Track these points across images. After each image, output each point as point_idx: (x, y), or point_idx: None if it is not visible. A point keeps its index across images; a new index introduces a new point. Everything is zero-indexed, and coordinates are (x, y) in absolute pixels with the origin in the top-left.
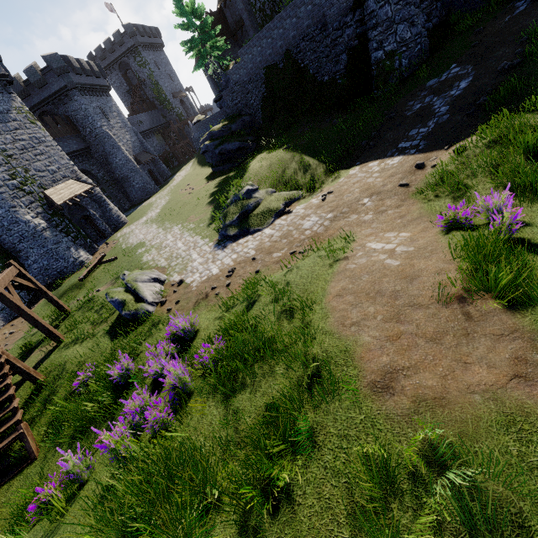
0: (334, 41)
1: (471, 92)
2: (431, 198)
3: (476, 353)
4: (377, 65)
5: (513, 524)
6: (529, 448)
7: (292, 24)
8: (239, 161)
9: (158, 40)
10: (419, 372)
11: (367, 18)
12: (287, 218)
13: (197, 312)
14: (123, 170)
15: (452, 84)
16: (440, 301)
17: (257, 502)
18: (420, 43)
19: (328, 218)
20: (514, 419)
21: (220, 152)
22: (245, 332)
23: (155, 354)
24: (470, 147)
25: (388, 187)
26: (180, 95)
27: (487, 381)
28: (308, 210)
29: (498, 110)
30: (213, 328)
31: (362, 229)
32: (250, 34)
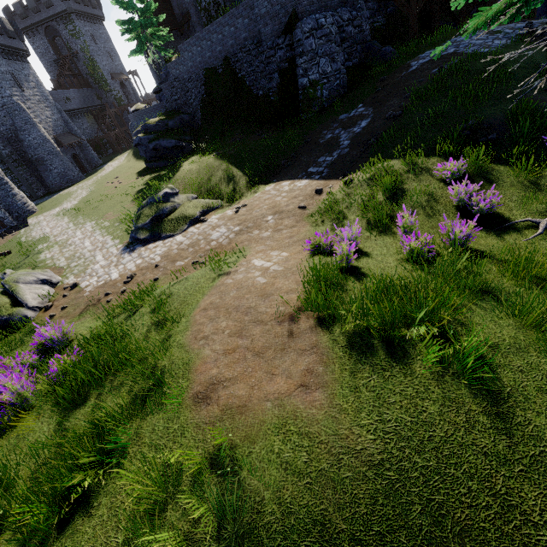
0: (268, 59)
1: (367, 132)
2: (319, 223)
3: (283, 366)
4: (302, 91)
5: (253, 510)
6: (287, 446)
7: (230, 33)
8: (175, 160)
9: (97, 12)
10: (237, 383)
11: (295, 45)
12: (200, 227)
13: (82, 319)
14: (37, 150)
15: (356, 122)
16: (277, 318)
17: (39, 518)
18: (339, 78)
19: (234, 231)
20: (286, 422)
21: (155, 148)
22: (100, 344)
23: (10, 366)
24: (354, 181)
25: (290, 208)
26: (120, 77)
27: (282, 390)
28: (220, 221)
29: (380, 152)
30: (89, 338)
31: (257, 246)
32: (197, 30)
